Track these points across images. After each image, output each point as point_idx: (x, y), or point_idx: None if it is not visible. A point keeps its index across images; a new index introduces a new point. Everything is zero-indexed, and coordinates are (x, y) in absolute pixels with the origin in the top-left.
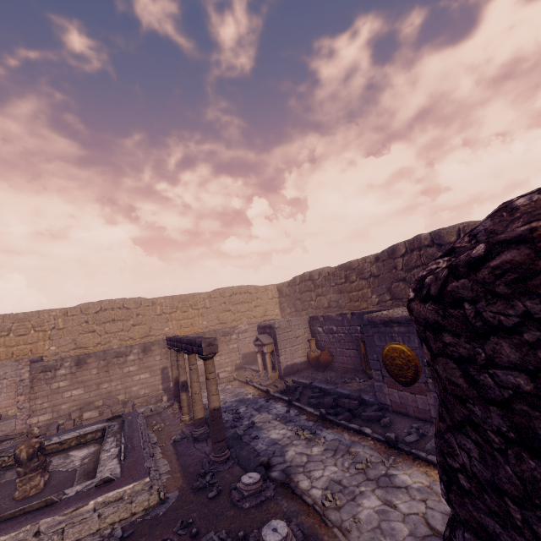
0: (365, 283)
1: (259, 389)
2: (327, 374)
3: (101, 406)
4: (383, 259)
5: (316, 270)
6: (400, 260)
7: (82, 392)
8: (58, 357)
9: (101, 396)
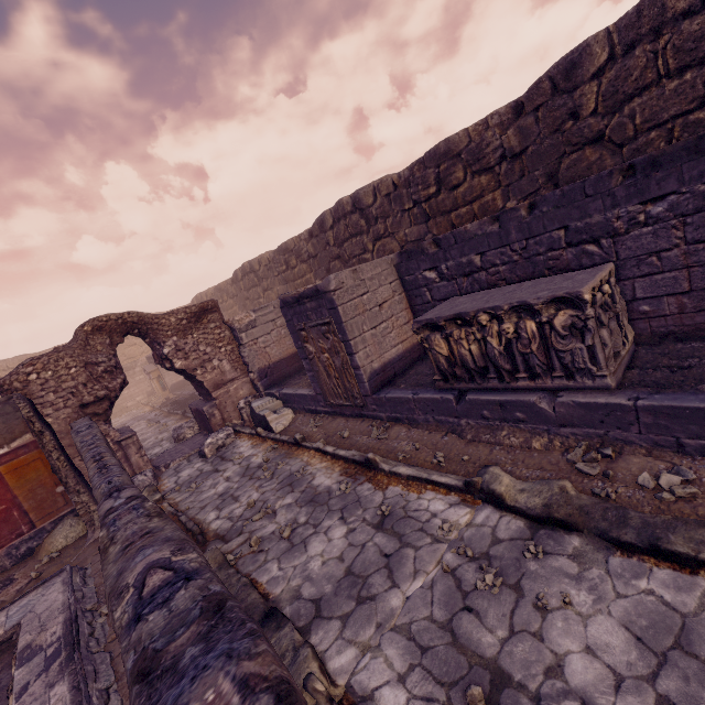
0: (233, 302)
1: (151, 407)
2: None
3: None
4: (235, 282)
5: (203, 292)
6: (242, 284)
7: None
8: None
9: None
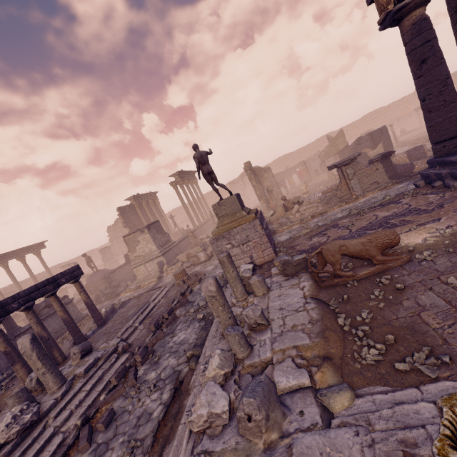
0: None
1: None
2: None
3: None
4: None
5: None
6: None
7: None
8: None
9: None
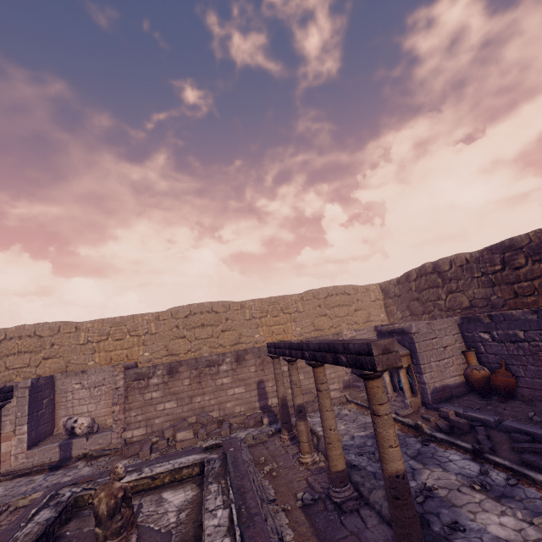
0: None
1: (397, 420)
2: (515, 406)
3: (194, 423)
4: None
5: (445, 259)
6: None
7: (175, 405)
8: (151, 363)
9: (193, 412)
